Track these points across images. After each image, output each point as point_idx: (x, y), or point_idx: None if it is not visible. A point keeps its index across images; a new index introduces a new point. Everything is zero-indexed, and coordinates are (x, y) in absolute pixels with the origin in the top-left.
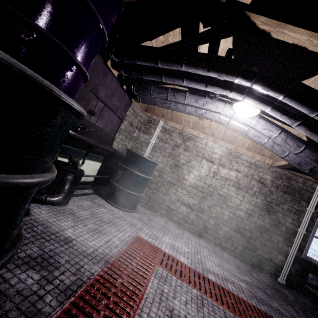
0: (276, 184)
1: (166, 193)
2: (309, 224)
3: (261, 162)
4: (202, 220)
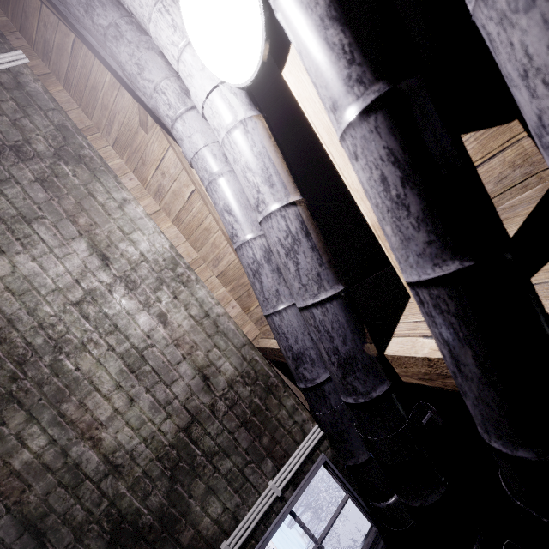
0: (236, 394)
1: None
2: (254, 531)
3: (233, 324)
4: None
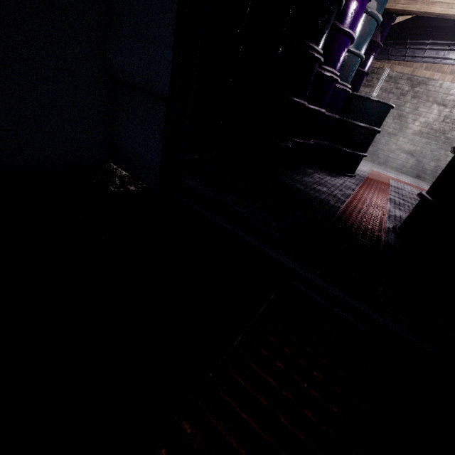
0: None
1: (386, 144)
2: None
3: None
4: (422, 164)
